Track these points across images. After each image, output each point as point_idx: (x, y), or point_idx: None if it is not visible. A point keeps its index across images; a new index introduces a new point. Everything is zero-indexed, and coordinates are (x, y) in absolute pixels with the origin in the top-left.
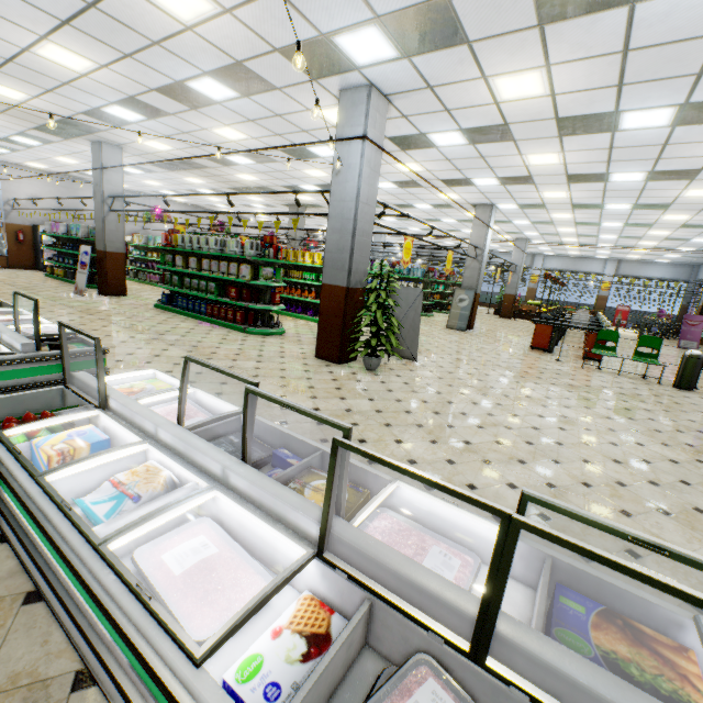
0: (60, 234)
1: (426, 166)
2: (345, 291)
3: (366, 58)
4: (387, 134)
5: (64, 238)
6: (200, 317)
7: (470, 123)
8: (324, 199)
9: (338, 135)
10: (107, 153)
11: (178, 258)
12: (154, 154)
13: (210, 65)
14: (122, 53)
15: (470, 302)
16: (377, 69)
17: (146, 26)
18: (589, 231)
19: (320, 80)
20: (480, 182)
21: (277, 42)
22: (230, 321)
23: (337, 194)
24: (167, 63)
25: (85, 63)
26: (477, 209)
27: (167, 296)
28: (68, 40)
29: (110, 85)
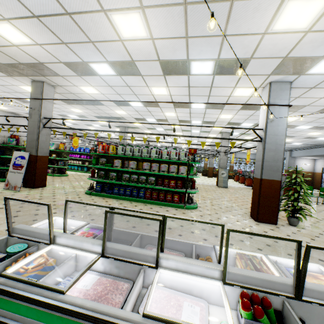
0: None
1: (235, 116)
2: (280, 183)
3: (316, 71)
4: (247, 102)
5: None
6: (139, 200)
7: (294, 103)
8: (255, 133)
9: (271, 102)
10: (46, 89)
11: (116, 161)
12: (75, 94)
13: (230, 55)
14: (185, 34)
15: (227, 174)
16: (309, 76)
17: (239, 24)
18: (246, 143)
19: (272, 75)
20: (243, 124)
21: (294, 53)
22: (168, 201)
23: (272, 131)
24: (205, 48)
25: (140, 33)
26: (223, 134)
27: (101, 186)
28: (160, 15)
29: (130, 50)
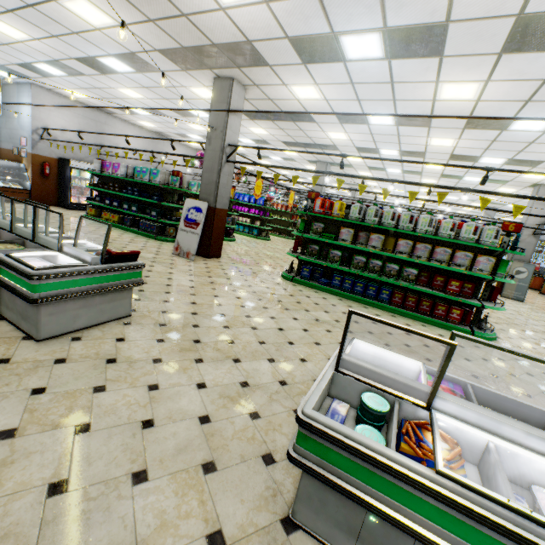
0: (120, 176)
1: None
2: None
3: None
4: None
5: (111, 179)
6: (380, 305)
7: None
8: None
9: None
10: (234, 92)
11: (345, 231)
12: (274, 100)
13: None
14: None
15: (529, 275)
16: None
17: None
18: None
19: None
20: None
21: None
22: (438, 317)
23: None
24: None
25: None
26: (541, 188)
27: (310, 269)
28: None
29: None
